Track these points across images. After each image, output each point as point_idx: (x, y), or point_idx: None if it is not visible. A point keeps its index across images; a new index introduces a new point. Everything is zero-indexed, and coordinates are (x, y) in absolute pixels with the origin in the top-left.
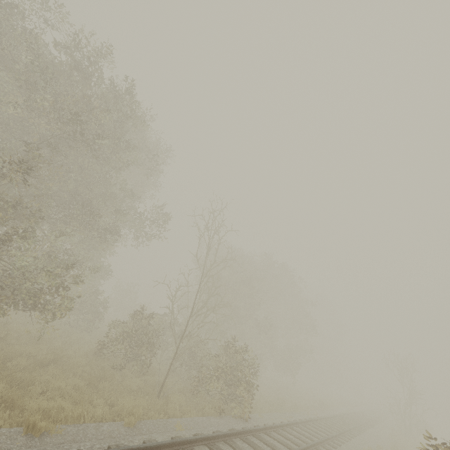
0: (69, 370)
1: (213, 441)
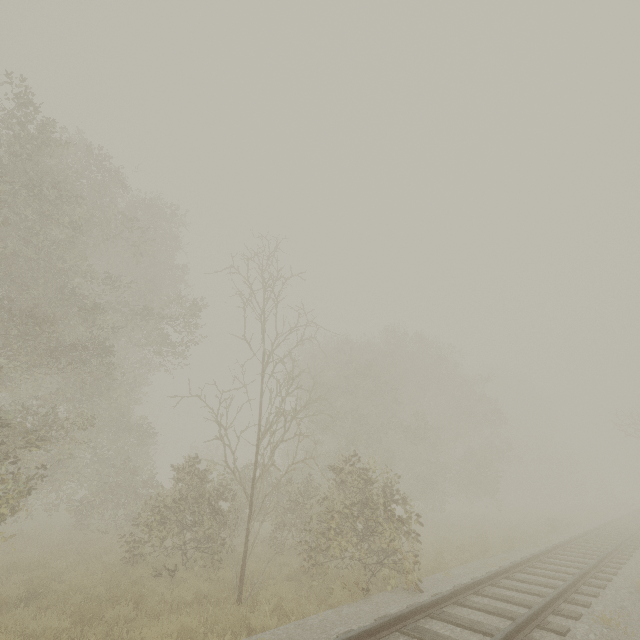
0: (54, 606)
1: None
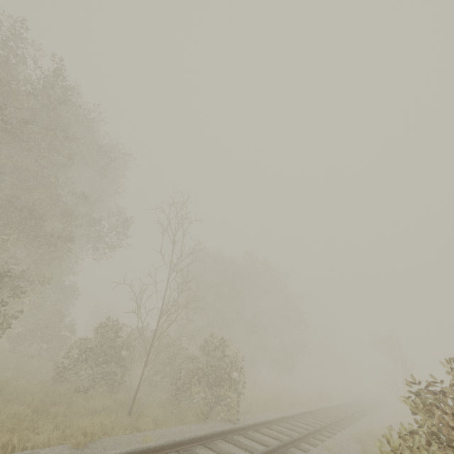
0: (13, 401)
1: (187, 447)
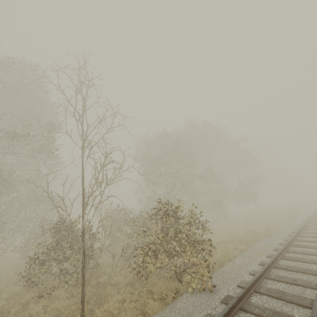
0: None
1: None
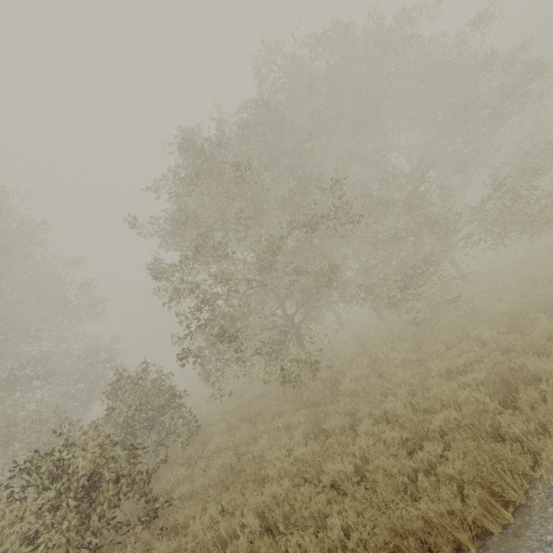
0: None
1: None
